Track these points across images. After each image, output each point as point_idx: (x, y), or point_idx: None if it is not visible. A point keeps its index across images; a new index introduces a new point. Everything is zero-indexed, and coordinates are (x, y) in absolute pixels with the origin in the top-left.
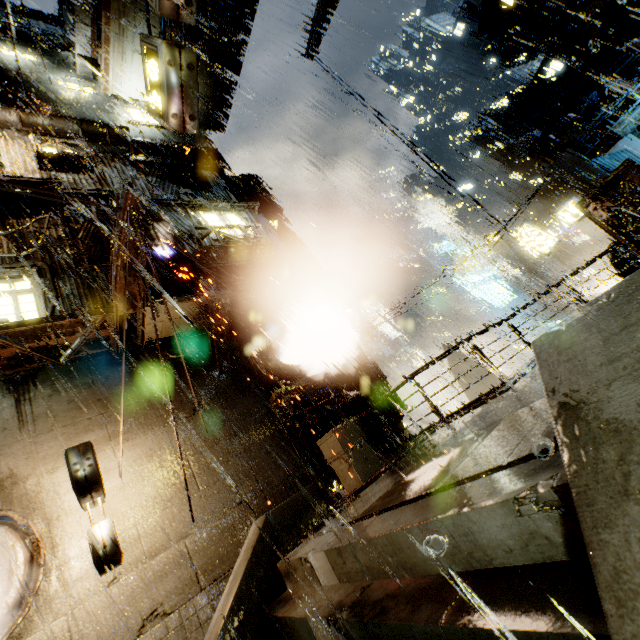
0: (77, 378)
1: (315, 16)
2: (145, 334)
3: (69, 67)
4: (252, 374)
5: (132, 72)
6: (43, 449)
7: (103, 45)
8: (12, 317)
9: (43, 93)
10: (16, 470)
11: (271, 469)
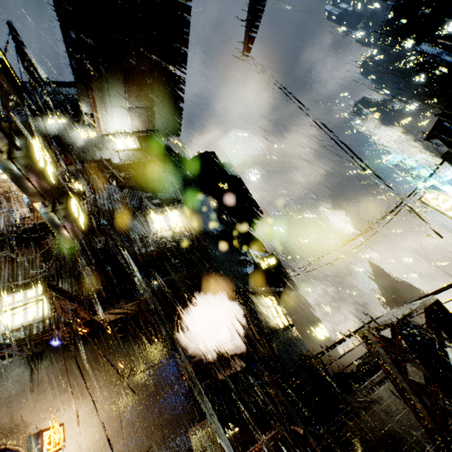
0: (64, 353)
1: (246, 27)
2: (103, 320)
3: (82, 120)
4: (172, 343)
5: (114, 119)
6: (41, 404)
7: (93, 110)
8: (34, 314)
9: (65, 148)
10: (26, 418)
11: (174, 423)
